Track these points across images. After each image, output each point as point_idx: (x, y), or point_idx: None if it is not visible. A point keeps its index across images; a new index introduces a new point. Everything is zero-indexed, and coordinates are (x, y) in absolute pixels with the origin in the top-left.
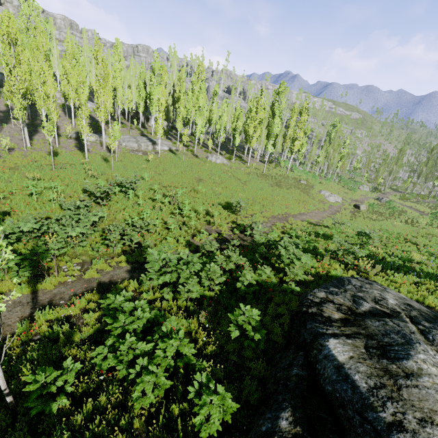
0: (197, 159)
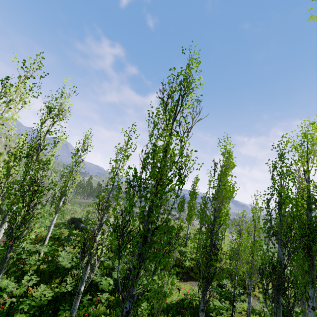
0: None
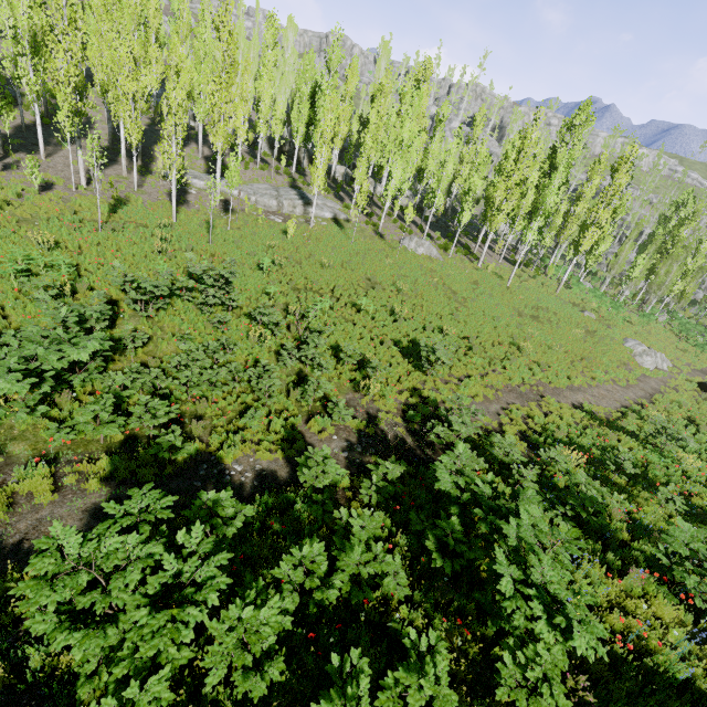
0: (381, 241)
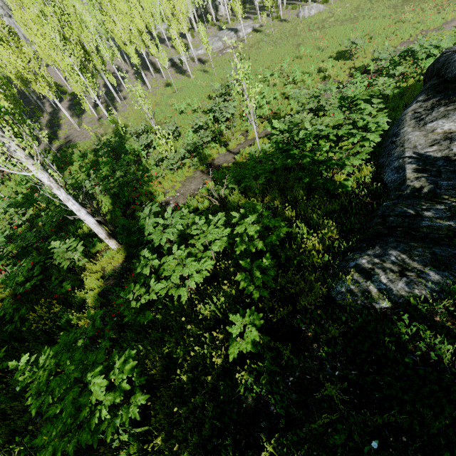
0: (286, 23)
